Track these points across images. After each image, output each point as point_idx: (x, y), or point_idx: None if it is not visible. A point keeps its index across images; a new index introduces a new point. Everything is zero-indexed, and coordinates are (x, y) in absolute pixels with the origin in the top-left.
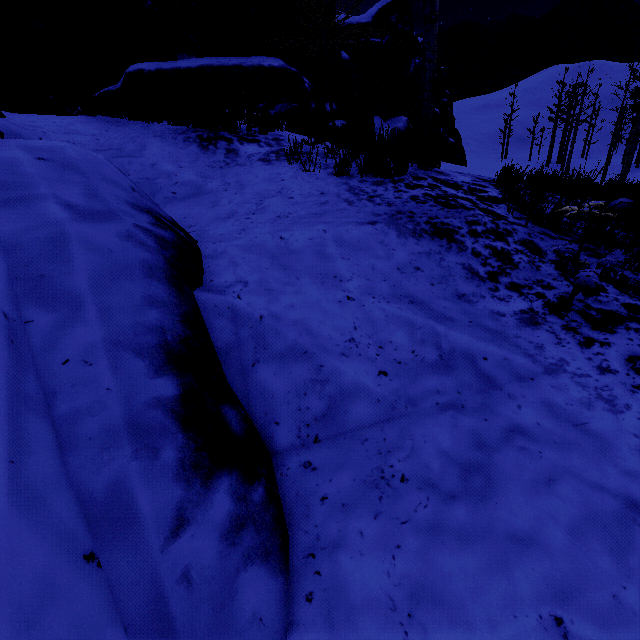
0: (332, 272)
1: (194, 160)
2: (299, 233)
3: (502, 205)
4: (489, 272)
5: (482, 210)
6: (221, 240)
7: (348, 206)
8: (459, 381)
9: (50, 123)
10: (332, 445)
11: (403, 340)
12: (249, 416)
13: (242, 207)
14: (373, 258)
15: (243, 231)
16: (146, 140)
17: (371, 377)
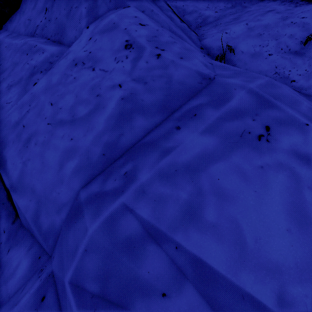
0: None
1: None
2: None
3: None
4: None
5: None
6: None
7: None
8: (236, 9)
9: None
10: (204, 26)
11: (222, 5)
12: None
13: None
14: None
15: None
16: None
17: (213, 13)
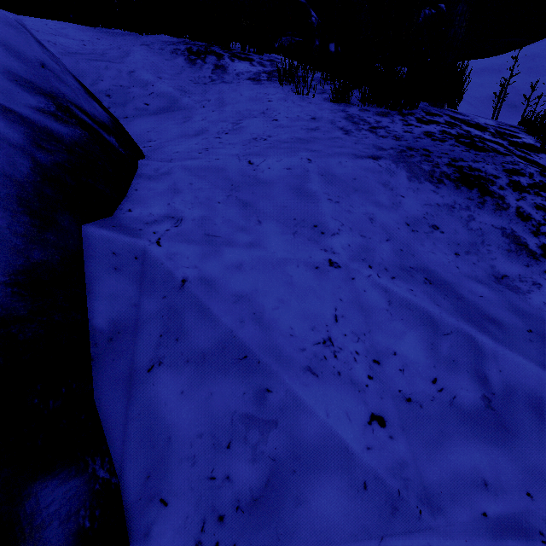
0: (311, 218)
1: (177, 72)
2: (274, 159)
3: (543, 155)
4: (544, 246)
5: (521, 157)
6: (173, 158)
7: (344, 135)
8: (527, 466)
9: (41, 24)
10: None
11: (417, 353)
12: (116, 477)
13: (215, 125)
14: (372, 205)
15: (205, 150)
16: (131, 47)
17: (355, 427)
